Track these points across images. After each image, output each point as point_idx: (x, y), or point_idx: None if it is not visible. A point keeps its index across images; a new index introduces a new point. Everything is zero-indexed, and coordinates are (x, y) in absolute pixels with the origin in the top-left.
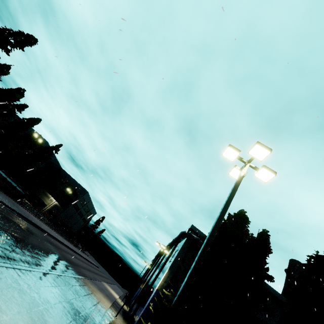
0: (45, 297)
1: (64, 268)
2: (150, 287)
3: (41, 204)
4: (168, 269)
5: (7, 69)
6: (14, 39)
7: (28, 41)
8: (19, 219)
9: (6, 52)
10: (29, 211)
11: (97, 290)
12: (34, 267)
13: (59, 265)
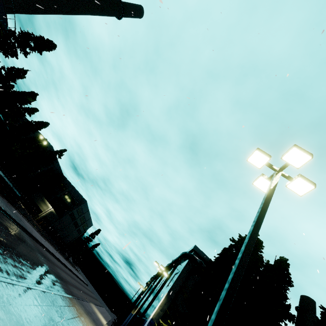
0: (18, 319)
1: (49, 282)
2: (143, 315)
3: (37, 210)
4: (166, 294)
5: (24, 73)
6: (34, 43)
7: (47, 46)
8: (9, 222)
9: (24, 55)
10: (22, 216)
11: (84, 313)
12: (14, 279)
13: (45, 279)
